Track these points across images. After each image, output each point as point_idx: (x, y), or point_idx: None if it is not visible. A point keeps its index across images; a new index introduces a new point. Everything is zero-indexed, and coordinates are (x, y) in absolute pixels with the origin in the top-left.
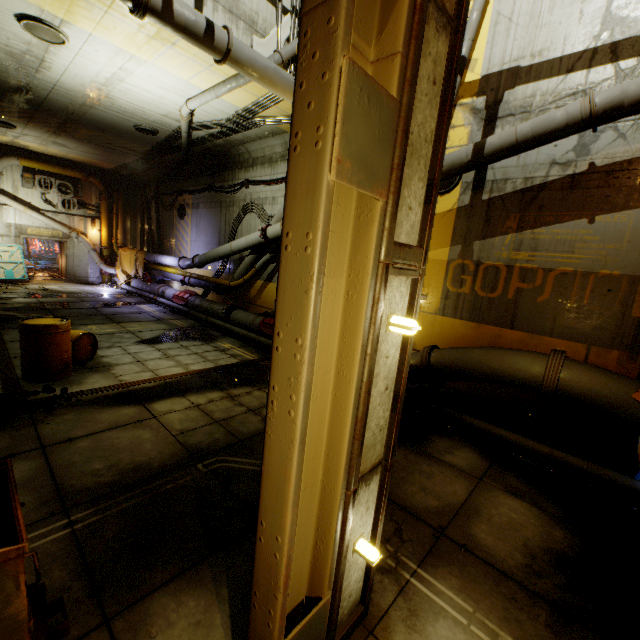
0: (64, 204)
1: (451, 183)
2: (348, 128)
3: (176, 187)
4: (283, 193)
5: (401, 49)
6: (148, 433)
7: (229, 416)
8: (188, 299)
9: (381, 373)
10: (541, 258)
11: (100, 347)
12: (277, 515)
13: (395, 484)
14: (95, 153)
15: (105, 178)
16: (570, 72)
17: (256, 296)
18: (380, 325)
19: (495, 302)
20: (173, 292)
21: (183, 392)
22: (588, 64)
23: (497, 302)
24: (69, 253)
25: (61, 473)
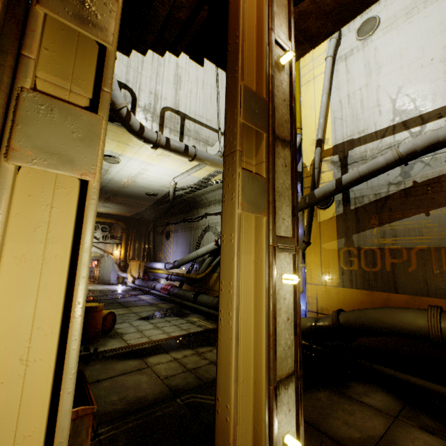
0: (103, 237)
1: (328, 202)
2: (244, 192)
3: (165, 222)
4: None
5: (265, 160)
6: (145, 377)
7: (197, 366)
8: (170, 289)
9: (282, 308)
10: (401, 241)
11: (116, 322)
12: (226, 389)
13: (322, 418)
14: (123, 209)
15: (126, 221)
16: (383, 137)
17: (213, 284)
18: (275, 278)
19: (378, 274)
20: (161, 285)
21: (167, 350)
22: (392, 132)
23: (380, 274)
24: (101, 266)
25: None
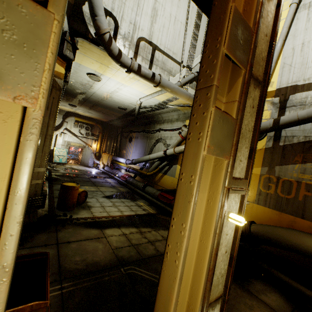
0: (86, 134)
1: (261, 136)
2: (213, 133)
3: (130, 129)
4: (175, 135)
5: (238, 99)
6: (101, 245)
7: (139, 243)
8: (127, 178)
9: (223, 243)
10: None
11: (88, 197)
12: None
13: (228, 308)
14: (101, 116)
15: (103, 125)
16: None
17: (158, 180)
18: (224, 218)
19: (290, 201)
20: (121, 174)
21: (119, 225)
22: None
23: (291, 201)
24: (83, 153)
25: (62, 259)
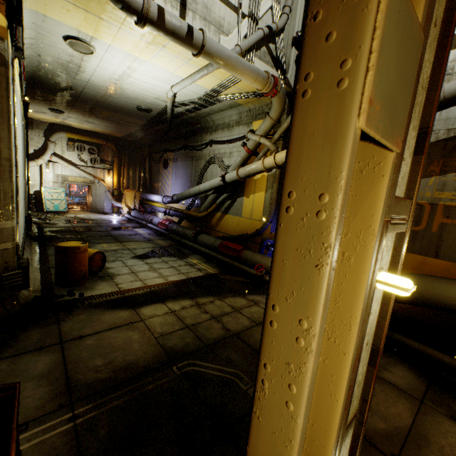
0: (91, 161)
1: None
2: (382, 60)
3: (162, 147)
4: (237, 149)
5: None
6: (136, 334)
7: (197, 322)
8: (168, 225)
9: None
10: None
11: (108, 260)
12: None
13: None
14: (111, 127)
15: (117, 143)
16: None
17: (216, 224)
18: (374, 287)
19: (419, 234)
20: (158, 220)
21: (163, 299)
22: None
23: (421, 234)
24: (93, 193)
25: (71, 367)
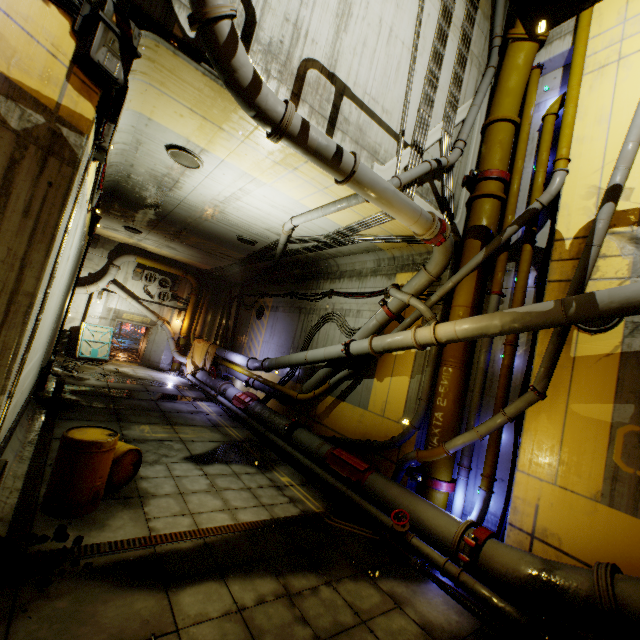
0: (160, 295)
1: (607, 320)
2: None
3: (260, 290)
4: (370, 307)
5: None
6: None
7: None
8: (248, 403)
9: None
10: None
11: (144, 461)
12: None
13: None
14: (198, 256)
15: (200, 276)
16: None
17: (323, 413)
18: None
19: None
20: (235, 392)
21: (224, 570)
22: None
23: None
24: (151, 338)
25: None
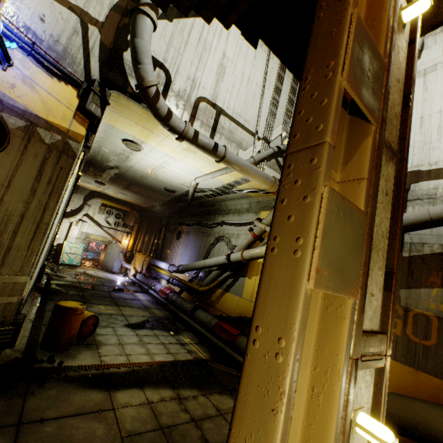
0: (115, 224)
1: None
2: (326, 240)
3: (179, 220)
4: (245, 232)
5: (366, 176)
6: (102, 428)
7: (173, 423)
8: (168, 294)
9: None
10: None
11: (100, 325)
12: None
13: None
14: (140, 199)
15: (141, 212)
16: None
17: (215, 300)
18: (349, 433)
19: (430, 350)
20: (160, 287)
21: (143, 383)
22: None
23: (433, 351)
24: (108, 252)
25: None
